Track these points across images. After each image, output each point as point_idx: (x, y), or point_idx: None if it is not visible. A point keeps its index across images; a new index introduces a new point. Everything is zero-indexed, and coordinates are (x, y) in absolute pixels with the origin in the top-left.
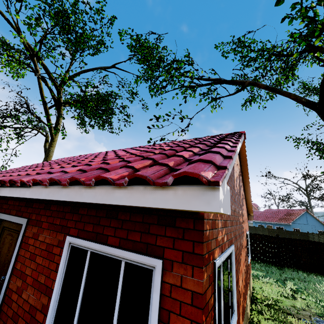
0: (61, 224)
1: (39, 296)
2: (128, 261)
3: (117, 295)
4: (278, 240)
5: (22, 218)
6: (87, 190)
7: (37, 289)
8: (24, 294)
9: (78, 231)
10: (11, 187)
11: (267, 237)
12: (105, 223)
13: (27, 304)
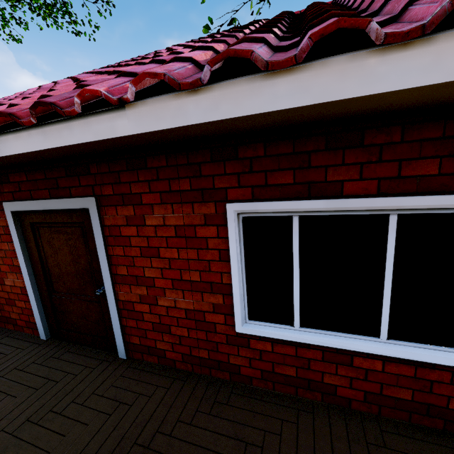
0: (196, 187)
1: (199, 298)
2: (407, 213)
3: (383, 263)
4: None
5: (79, 199)
6: (392, 55)
7: (189, 291)
8: (161, 301)
9: (253, 189)
10: (43, 124)
11: None
12: (326, 161)
13: (176, 310)
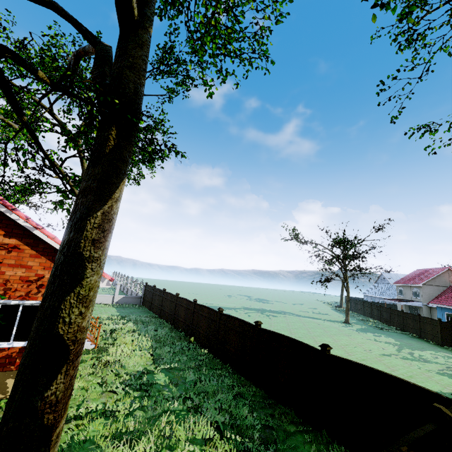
0: None
1: None
2: None
3: None
4: (255, 333)
5: None
6: None
7: None
8: None
9: None
10: None
11: (246, 325)
12: None
13: None
